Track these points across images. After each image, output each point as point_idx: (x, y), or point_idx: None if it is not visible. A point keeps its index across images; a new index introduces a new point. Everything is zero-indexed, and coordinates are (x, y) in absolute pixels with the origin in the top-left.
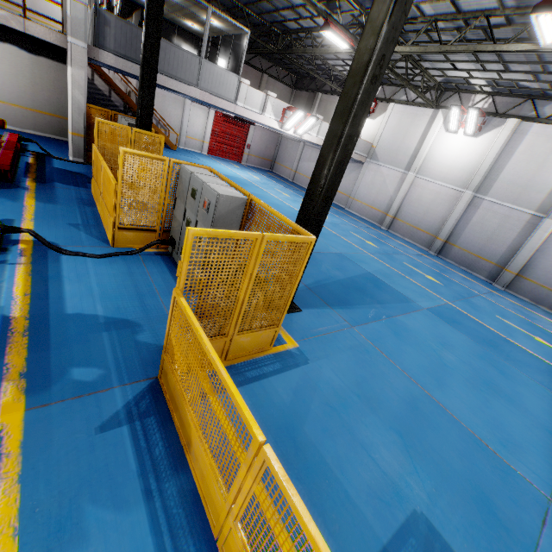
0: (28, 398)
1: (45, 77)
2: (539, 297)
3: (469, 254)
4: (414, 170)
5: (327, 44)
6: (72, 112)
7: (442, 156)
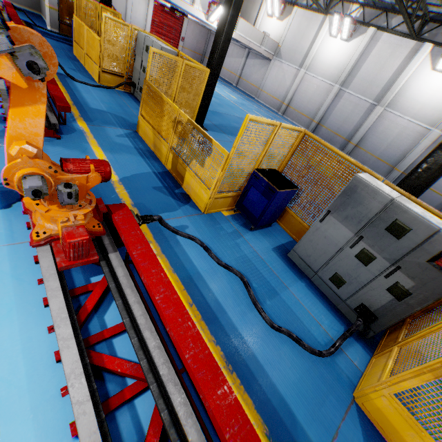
0: (86, 122)
1: None
2: (365, 160)
3: (331, 132)
4: (305, 67)
5: None
6: None
7: (325, 56)
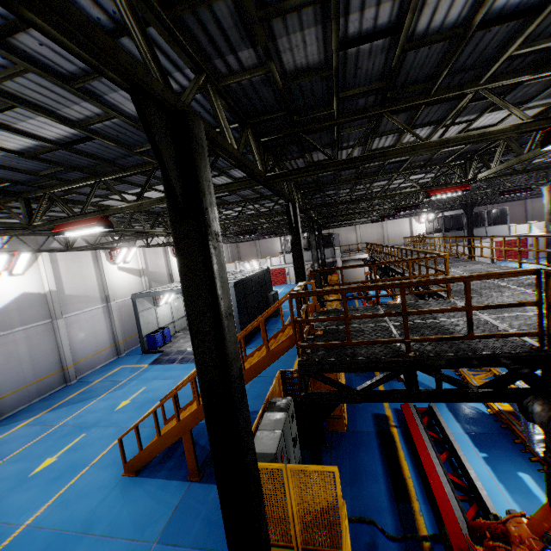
0: None
1: None
2: None
3: None
4: None
5: None
6: None
7: None
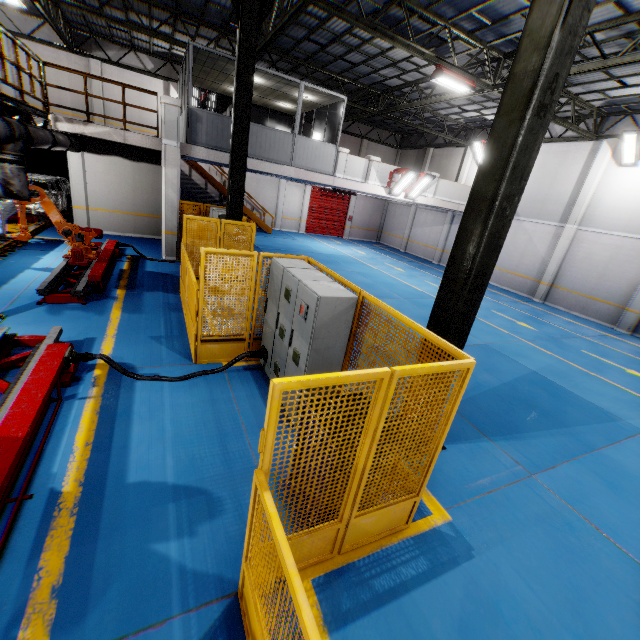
0: (52, 639)
1: (144, 181)
2: None
3: None
4: (574, 221)
5: (437, 93)
6: (166, 211)
7: (617, 198)
